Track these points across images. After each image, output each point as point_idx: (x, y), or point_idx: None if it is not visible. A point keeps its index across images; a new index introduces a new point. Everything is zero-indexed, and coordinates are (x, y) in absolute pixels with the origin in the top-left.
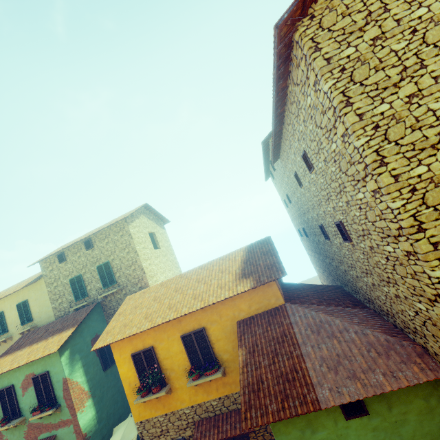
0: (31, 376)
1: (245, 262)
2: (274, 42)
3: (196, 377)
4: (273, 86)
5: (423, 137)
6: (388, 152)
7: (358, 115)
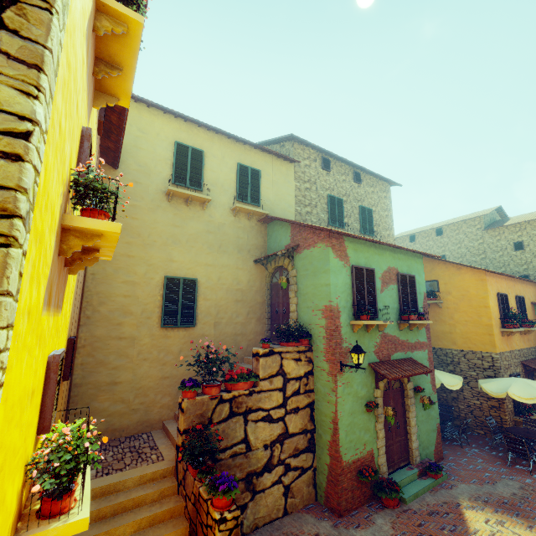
0: (395, 271)
1: None
2: None
3: (531, 325)
4: None
5: None
6: None
7: None
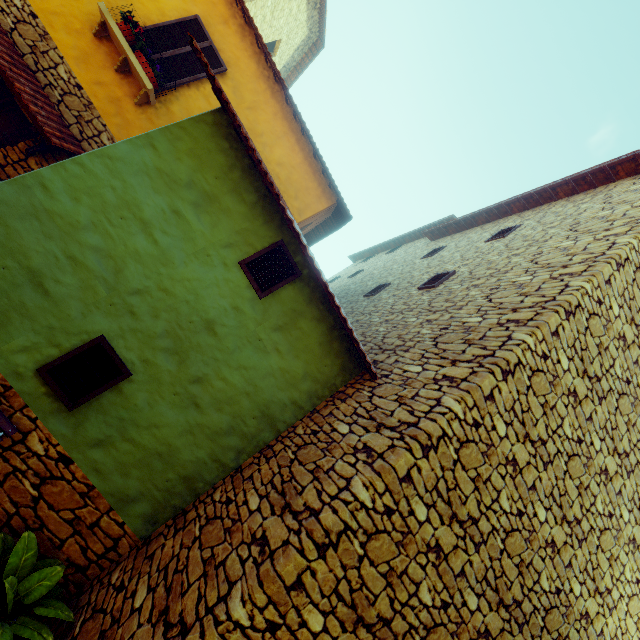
0: None
1: None
2: None
3: (126, 30)
4: (639, 150)
5: None
6: None
7: None
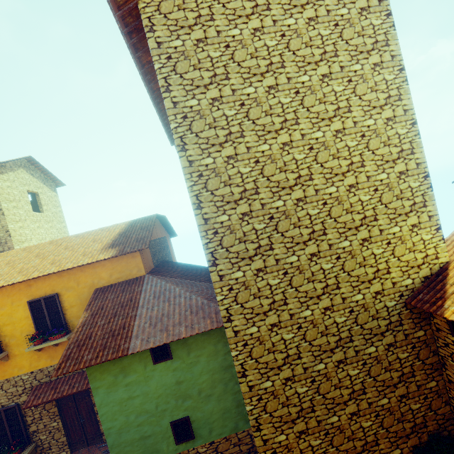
0: None
1: (120, 234)
2: (110, 6)
3: (38, 342)
4: (131, 54)
5: (215, 135)
6: (190, 140)
7: (173, 103)
